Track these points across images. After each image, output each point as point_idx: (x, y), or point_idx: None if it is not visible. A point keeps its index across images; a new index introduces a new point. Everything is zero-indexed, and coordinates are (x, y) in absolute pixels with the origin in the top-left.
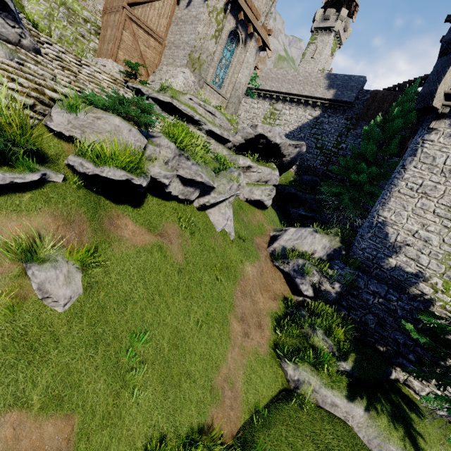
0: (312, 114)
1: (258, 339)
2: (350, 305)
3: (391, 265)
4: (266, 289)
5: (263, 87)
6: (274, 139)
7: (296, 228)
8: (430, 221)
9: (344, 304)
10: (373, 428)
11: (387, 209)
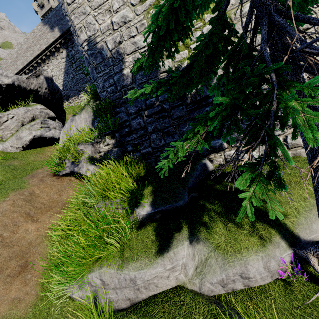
0: (62, 56)
1: (13, 295)
2: (135, 144)
3: (129, 76)
4: (47, 209)
5: (18, 68)
6: (1, 82)
7: (62, 129)
8: (109, 0)
9: (130, 148)
10: (214, 258)
11: (79, 31)
